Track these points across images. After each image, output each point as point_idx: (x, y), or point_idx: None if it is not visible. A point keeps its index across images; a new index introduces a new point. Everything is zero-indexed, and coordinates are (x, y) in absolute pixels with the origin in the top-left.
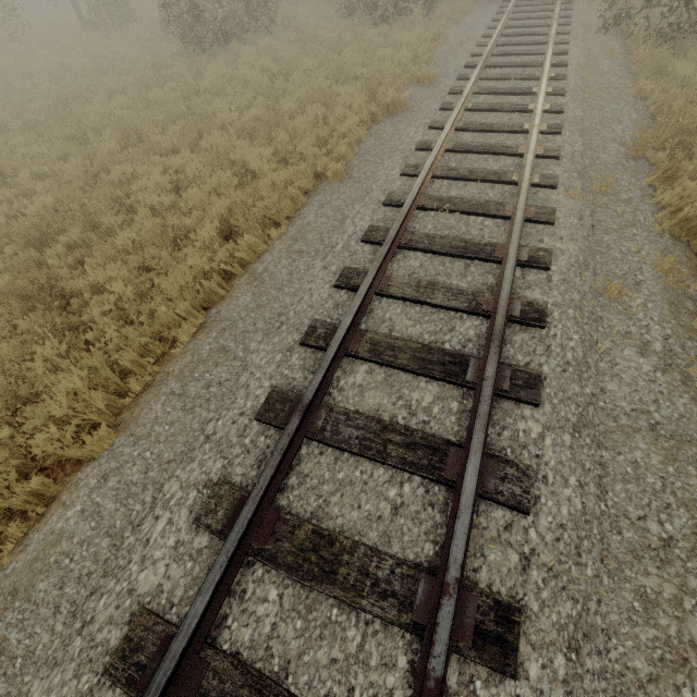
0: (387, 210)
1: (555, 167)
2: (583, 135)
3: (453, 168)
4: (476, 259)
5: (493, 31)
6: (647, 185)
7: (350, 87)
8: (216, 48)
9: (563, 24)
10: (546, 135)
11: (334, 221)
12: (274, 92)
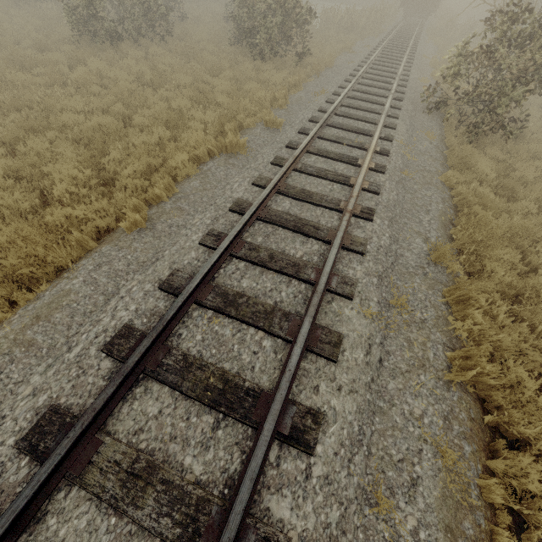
0: (161, 297)
1: (358, 265)
2: (392, 224)
3: (256, 246)
4: (229, 416)
5: (343, 90)
6: (441, 303)
7: (208, 113)
8: (106, 44)
9: (397, 99)
10: (358, 219)
11: (101, 295)
12: (136, 101)
